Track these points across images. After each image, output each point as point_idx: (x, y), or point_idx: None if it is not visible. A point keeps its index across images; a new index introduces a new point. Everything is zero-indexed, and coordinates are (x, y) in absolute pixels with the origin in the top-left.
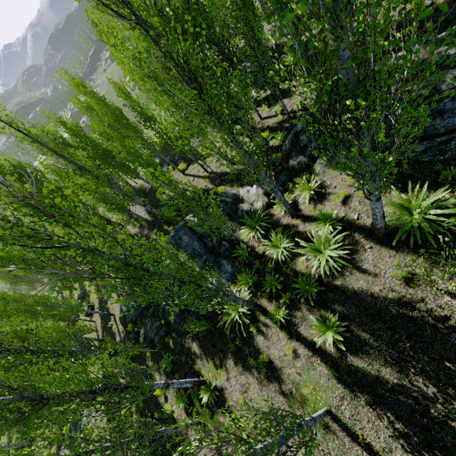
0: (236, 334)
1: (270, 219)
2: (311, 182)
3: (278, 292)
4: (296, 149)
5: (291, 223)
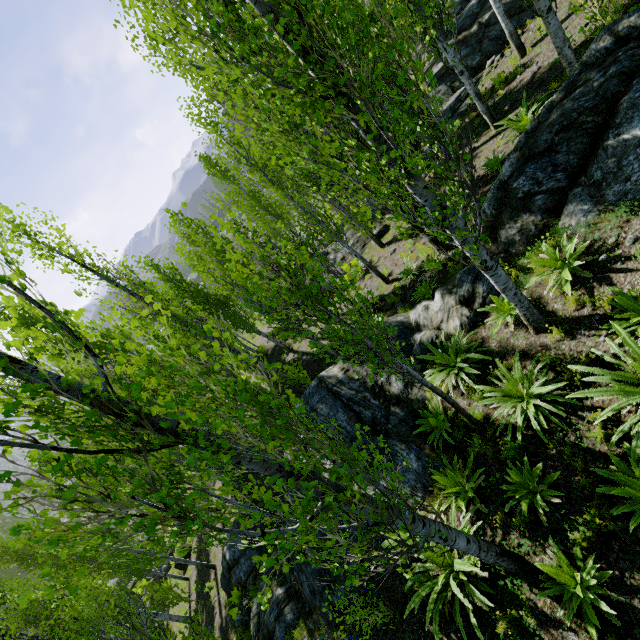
0: (457, 639)
1: (483, 346)
2: (563, 251)
3: (553, 513)
4: (508, 208)
5: (538, 343)
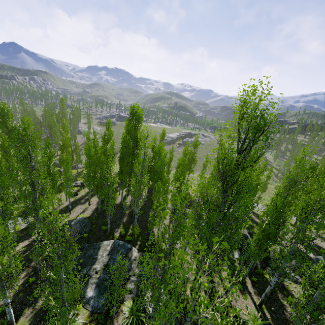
0: None
1: None
2: None
3: None
4: None
5: None
